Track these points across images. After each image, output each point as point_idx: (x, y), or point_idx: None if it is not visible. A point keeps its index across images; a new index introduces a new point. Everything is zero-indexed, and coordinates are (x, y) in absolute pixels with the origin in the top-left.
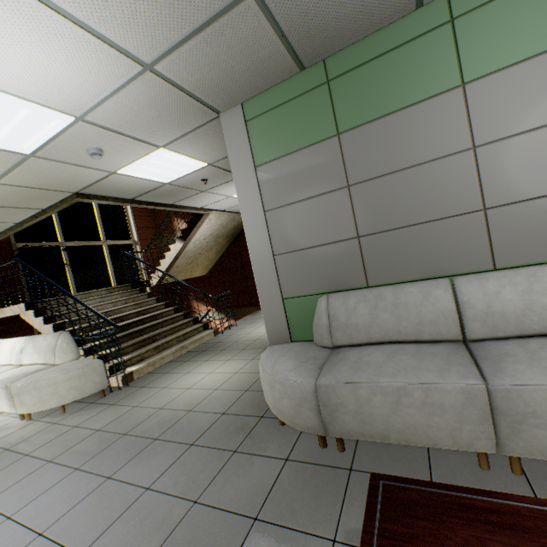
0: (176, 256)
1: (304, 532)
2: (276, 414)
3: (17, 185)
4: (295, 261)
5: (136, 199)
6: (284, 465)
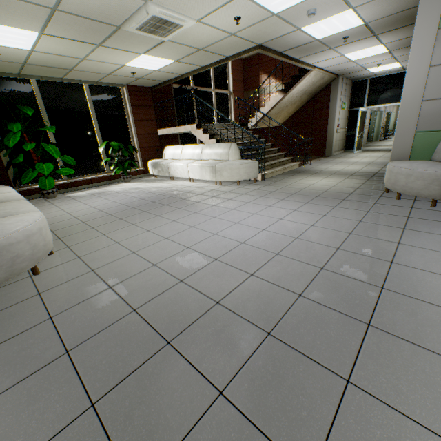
0: (273, 106)
1: (438, 221)
2: (403, 191)
3: (240, 36)
4: (438, 106)
5: (282, 53)
6: (411, 209)
